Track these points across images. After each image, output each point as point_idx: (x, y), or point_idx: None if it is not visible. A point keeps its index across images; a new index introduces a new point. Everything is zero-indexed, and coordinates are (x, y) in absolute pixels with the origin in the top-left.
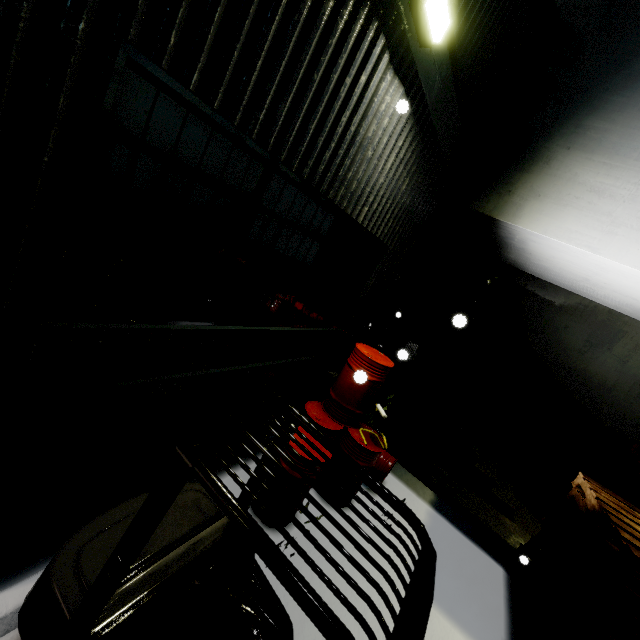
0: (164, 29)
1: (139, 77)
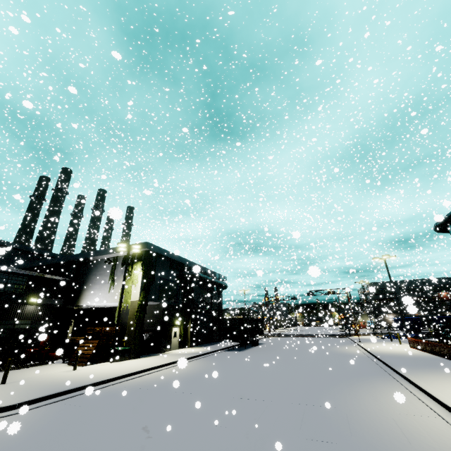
0: (3, 317)
1: (2, 320)
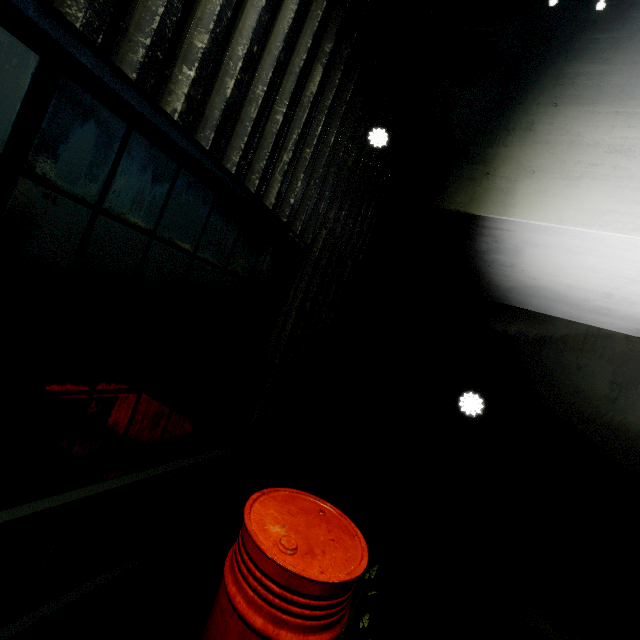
0: None
1: None
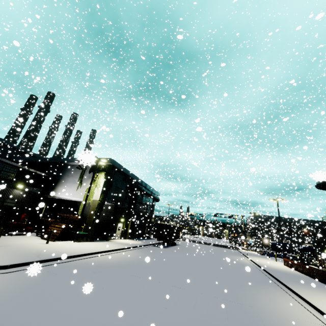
0: None
1: None
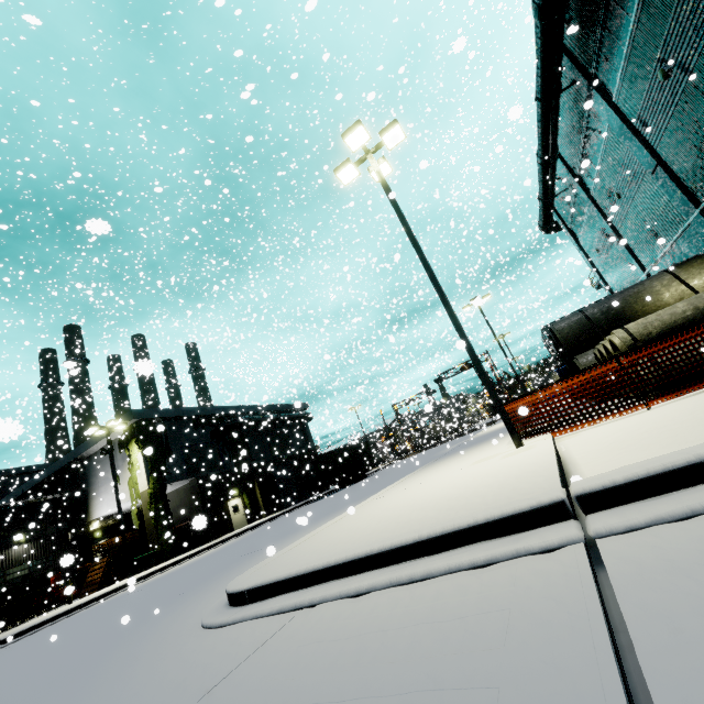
0: None
1: None
